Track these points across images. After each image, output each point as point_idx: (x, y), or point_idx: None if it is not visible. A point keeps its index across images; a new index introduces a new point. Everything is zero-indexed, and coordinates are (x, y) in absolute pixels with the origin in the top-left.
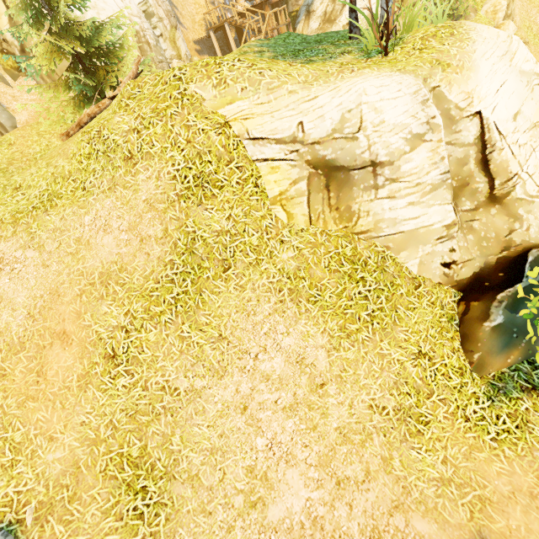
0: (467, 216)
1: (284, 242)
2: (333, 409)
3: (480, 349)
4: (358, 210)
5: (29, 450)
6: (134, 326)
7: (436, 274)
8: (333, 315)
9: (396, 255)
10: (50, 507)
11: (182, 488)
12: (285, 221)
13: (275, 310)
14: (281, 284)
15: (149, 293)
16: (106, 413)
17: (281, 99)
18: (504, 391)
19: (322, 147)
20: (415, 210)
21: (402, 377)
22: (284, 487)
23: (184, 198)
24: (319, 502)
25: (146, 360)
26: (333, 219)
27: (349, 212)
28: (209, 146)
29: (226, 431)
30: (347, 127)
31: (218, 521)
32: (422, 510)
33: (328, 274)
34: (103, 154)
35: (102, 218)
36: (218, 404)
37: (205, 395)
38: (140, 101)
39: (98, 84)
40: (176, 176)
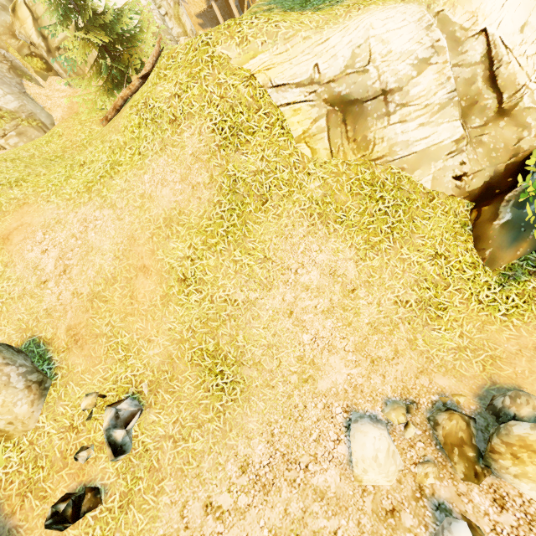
0: (477, 131)
1: (310, 175)
2: (364, 309)
3: (491, 246)
4: (373, 138)
5: (135, 349)
6: (196, 255)
7: (449, 188)
8: (358, 231)
9: (410, 175)
10: (158, 384)
11: (249, 371)
12: (309, 156)
13: (308, 232)
14: (311, 210)
15: (205, 229)
16: (185, 321)
17: (297, 46)
18: (513, 277)
19: (336, 85)
20: (425, 130)
21: (422, 276)
22: (328, 368)
23: (223, 147)
24: (358, 375)
25: (210, 280)
26: (352, 150)
27: (365, 142)
28: (239, 99)
29: (277, 332)
30: (358, 62)
31: (280, 392)
32: (443, 371)
33: (350, 198)
34: (151, 121)
35: (158, 175)
36: (269, 311)
37: (259, 304)
38: (176, 70)
39: (125, 69)
40: (214, 129)
